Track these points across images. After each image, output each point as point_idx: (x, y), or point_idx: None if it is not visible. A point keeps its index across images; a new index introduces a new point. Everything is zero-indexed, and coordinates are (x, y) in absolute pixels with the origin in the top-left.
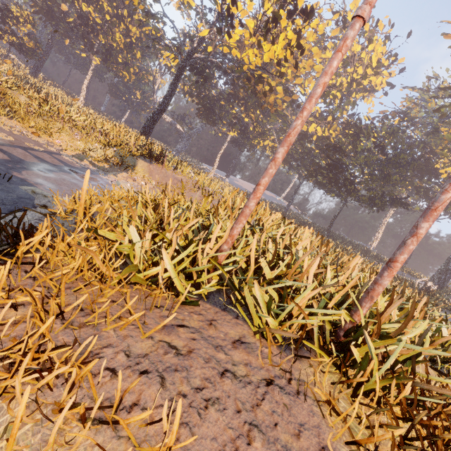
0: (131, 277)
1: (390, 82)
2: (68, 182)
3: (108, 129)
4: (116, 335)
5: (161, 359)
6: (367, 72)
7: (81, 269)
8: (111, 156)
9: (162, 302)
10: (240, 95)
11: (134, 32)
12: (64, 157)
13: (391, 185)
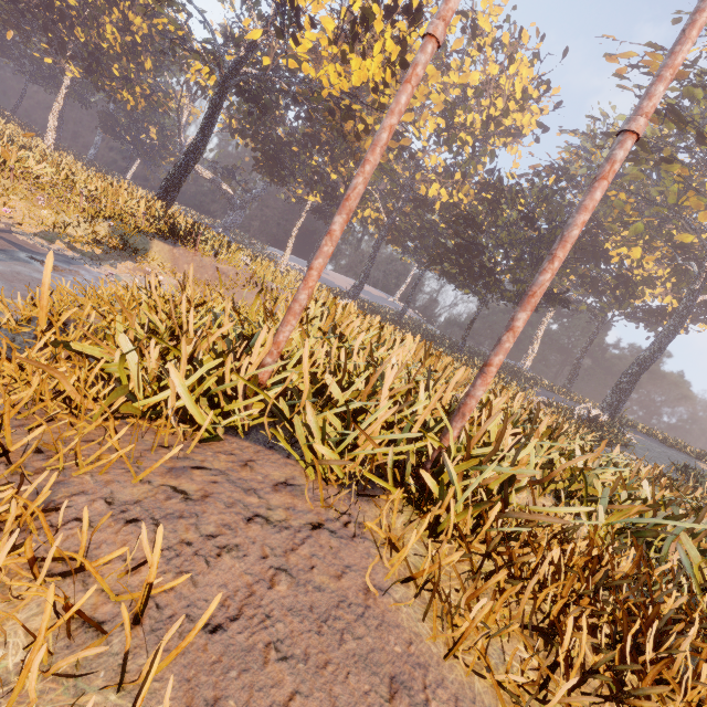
0: (120, 406)
1: (542, 123)
2: (25, 277)
3: (97, 189)
4: (94, 481)
5: (159, 505)
6: (509, 107)
7: (41, 400)
8: (105, 234)
9: (174, 441)
10: (323, 137)
11: (139, 24)
12: (18, 237)
13: None
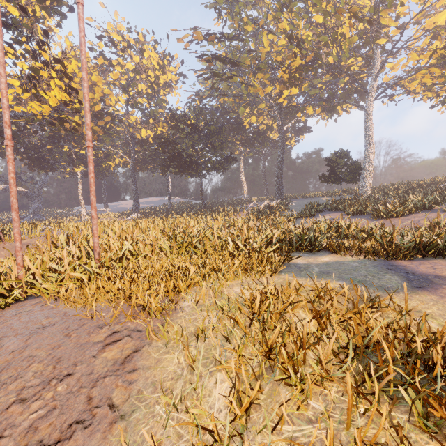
0: None
1: (180, 73)
2: None
3: None
4: None
5: None
6: (157, 74)
7: None
8: None
9: None
10: (62, 133)
11: None
12: None
13: (221, 149)
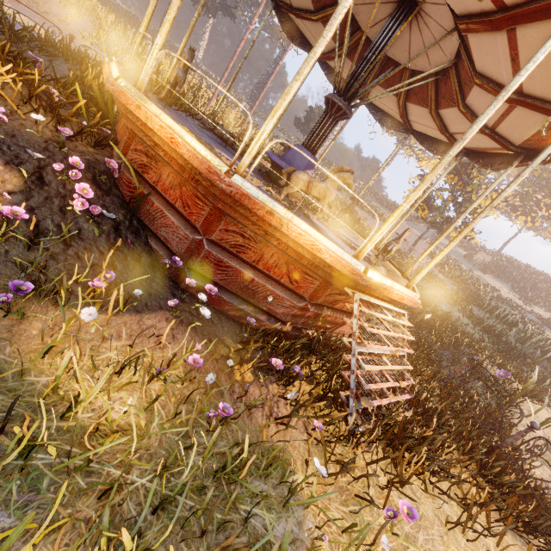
0: None
1: None
2: None
3: None
4: None
5: None
6: None
7: None
8: None
9: None
10: None
11: None
12: None
13: None
